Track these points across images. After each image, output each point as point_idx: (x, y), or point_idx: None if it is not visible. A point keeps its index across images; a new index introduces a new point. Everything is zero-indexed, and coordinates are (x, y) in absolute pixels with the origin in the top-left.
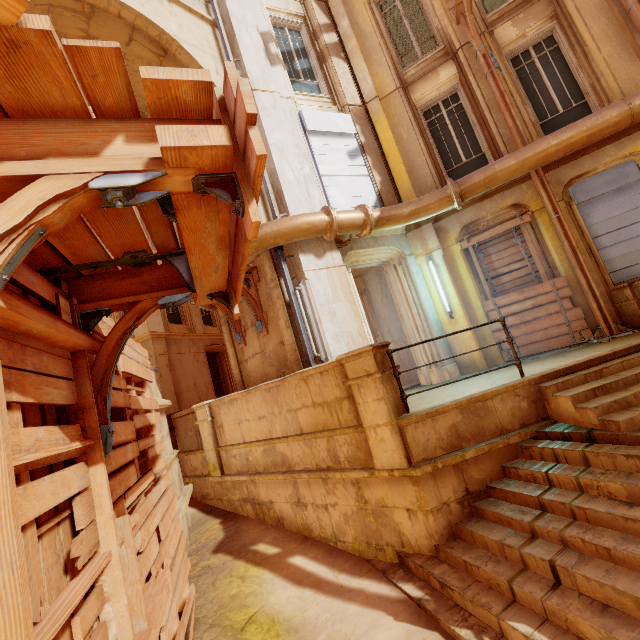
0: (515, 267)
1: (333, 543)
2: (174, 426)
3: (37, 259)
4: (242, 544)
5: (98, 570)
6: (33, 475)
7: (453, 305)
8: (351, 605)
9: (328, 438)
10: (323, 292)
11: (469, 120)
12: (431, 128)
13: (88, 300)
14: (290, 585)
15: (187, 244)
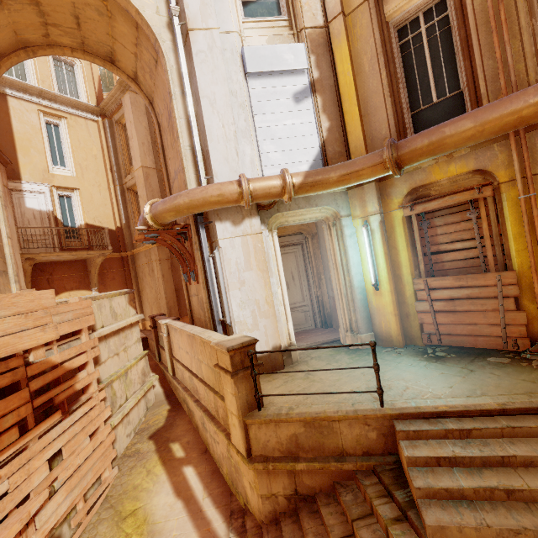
0: (461, 246)
1: (218, 466)
2: (157, 325)
3: None
4: (168, 438)
5: None
6: None
7: (381, 277)
8: (194, 533)
9: (214, 396)
10: (235, 260)
11: (453, 41)
12: (403, 53)
13: None
14: (172, 492)
15: None
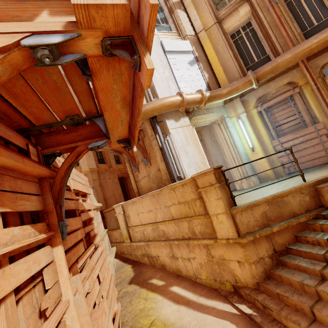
0: (290, 119)
1: (194, 279)
2: (104, 216)
3: (13, 122)
4: (144, 279)
5: (60, 315)
6: (14, 258)
7: (254, 144)
8: (209, 316)
9: (188, 221)
10: (180, 140)
11: (258, 36)
12: (235, 44)
13: (47, 147)
14: (172, 303)
15: (102, 103)
